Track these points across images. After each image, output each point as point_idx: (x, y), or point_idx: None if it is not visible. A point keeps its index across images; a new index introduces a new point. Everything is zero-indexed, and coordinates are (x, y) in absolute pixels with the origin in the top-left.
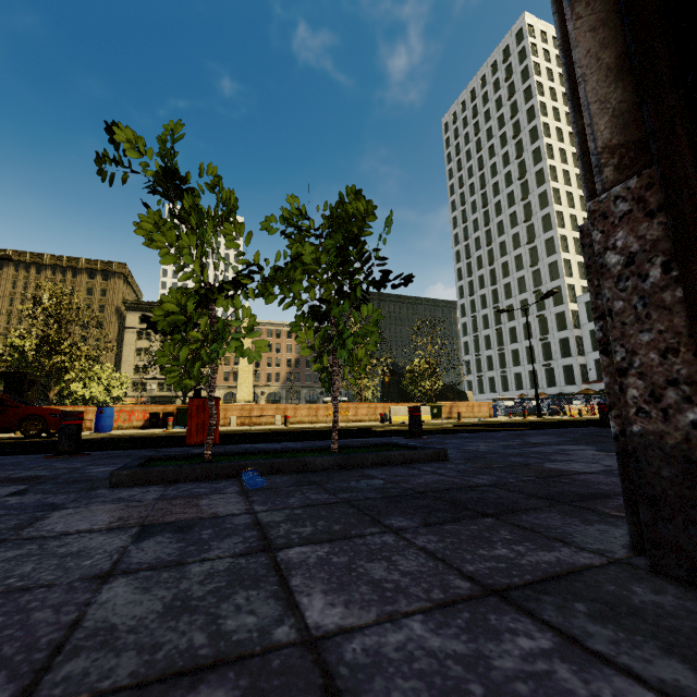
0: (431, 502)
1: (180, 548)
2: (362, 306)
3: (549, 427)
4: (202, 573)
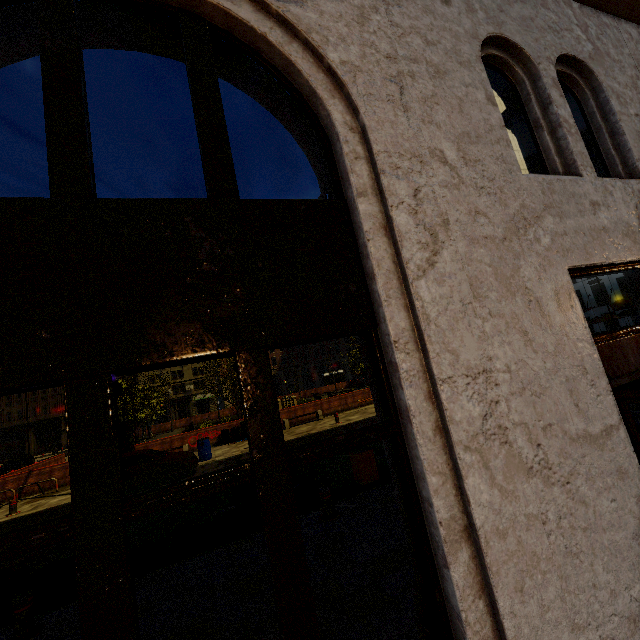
0: None
1: None
2: None
3: None
4: None
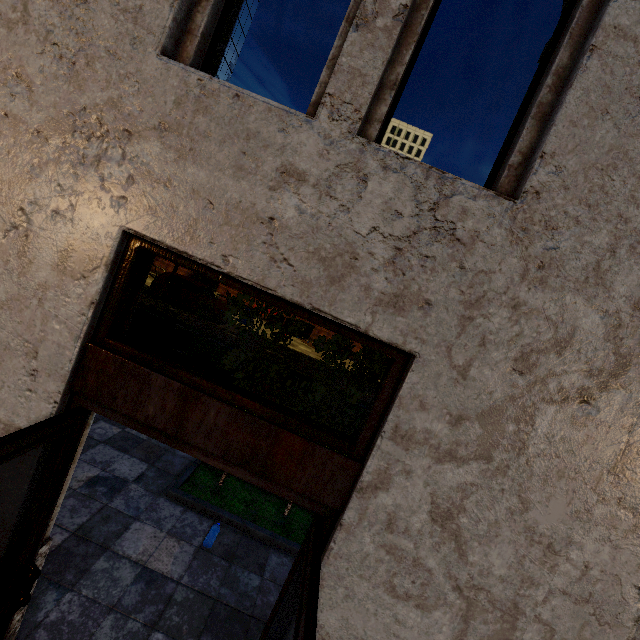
0: (240, 633)
1: (137, 602)
2: None
3: None
4: (128, 629)
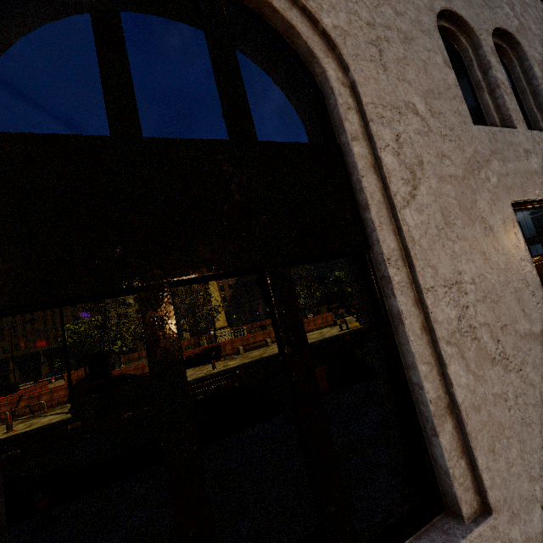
0: None
1: None
2: None
3: None
4: None
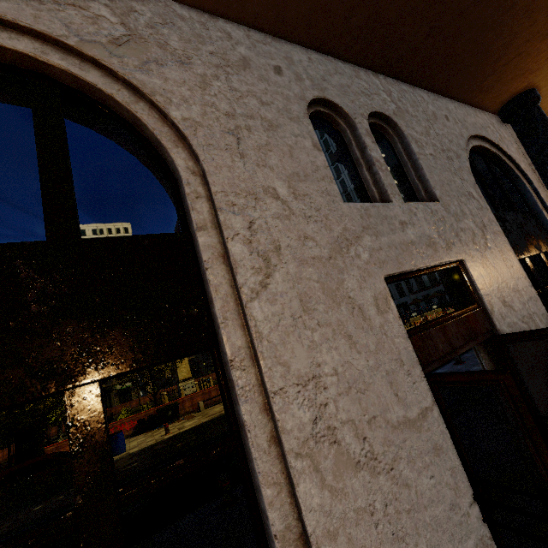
0: None
1: None
2: None
3: None
4: None
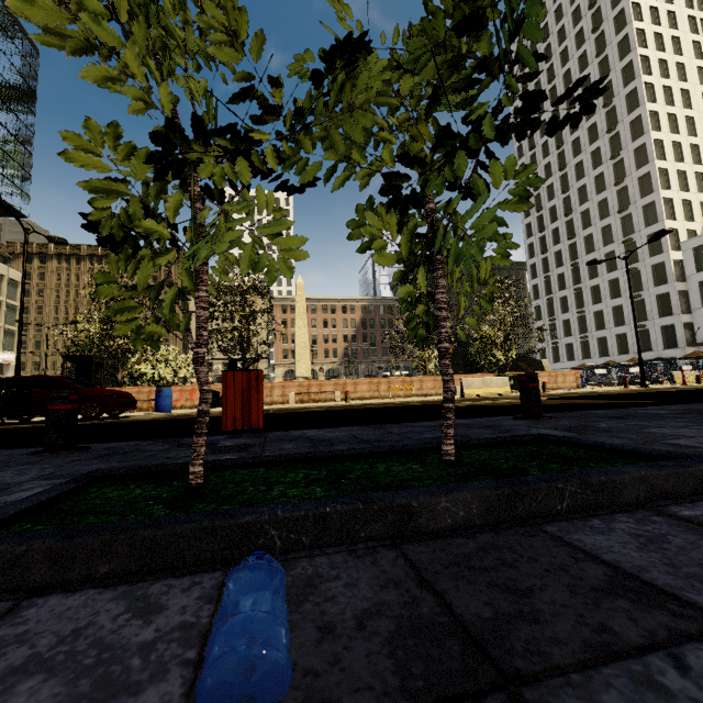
0: None
1: None
2: (491, 165)
3: (696, 398)
4: None
